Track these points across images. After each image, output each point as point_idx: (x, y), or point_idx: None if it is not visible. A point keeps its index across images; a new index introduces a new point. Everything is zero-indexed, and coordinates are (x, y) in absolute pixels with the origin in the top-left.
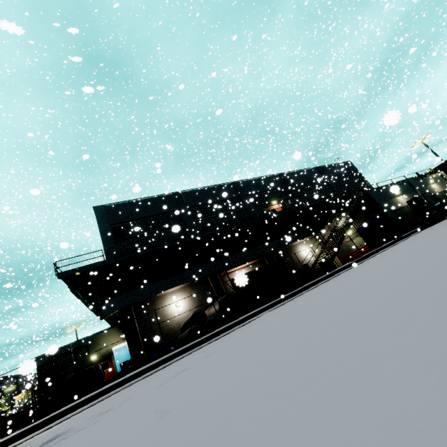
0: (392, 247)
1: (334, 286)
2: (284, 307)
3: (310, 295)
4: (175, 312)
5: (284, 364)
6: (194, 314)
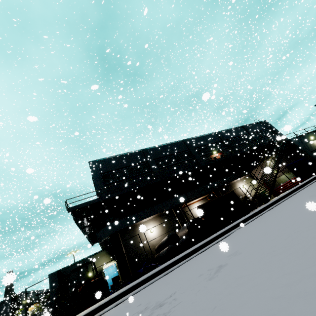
0: None
1: None
2: (261, 221)
3: (288, 208)
4: (150, 236)
5: None
6: (169, 236)
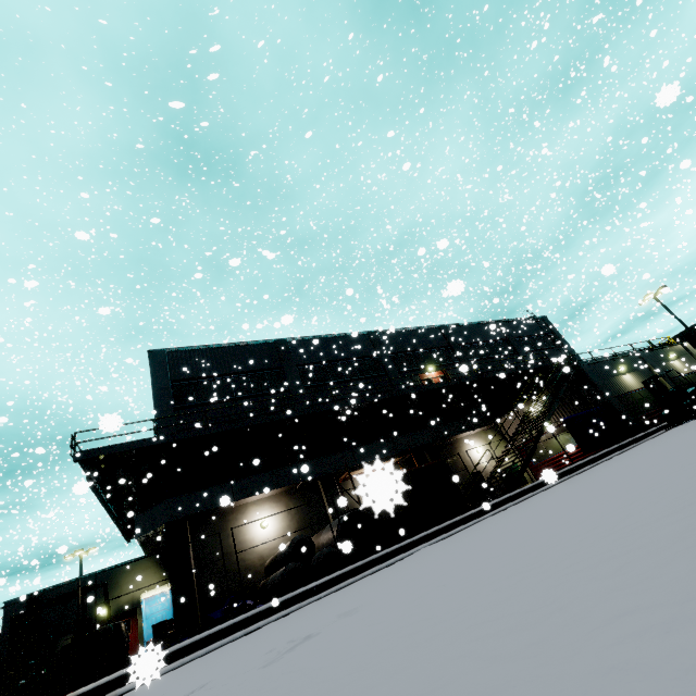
0: (625, 452)
1: (558, 503)
2: (462, 538)
3: (510, 519)
4: (259, 537)
5: (621, 615)
6: (294, 542)
